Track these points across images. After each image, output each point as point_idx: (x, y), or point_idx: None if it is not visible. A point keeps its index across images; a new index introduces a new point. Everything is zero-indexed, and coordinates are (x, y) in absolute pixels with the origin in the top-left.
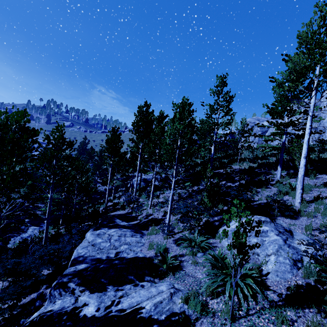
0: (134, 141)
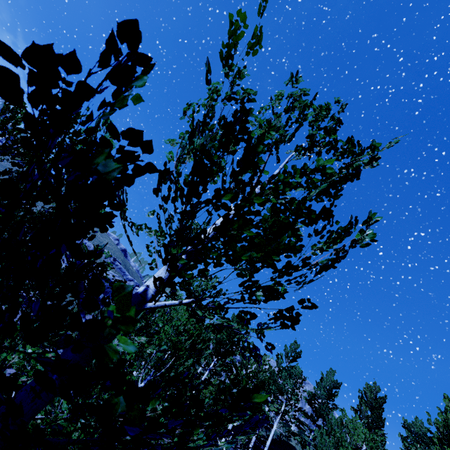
0: (219, 353)
